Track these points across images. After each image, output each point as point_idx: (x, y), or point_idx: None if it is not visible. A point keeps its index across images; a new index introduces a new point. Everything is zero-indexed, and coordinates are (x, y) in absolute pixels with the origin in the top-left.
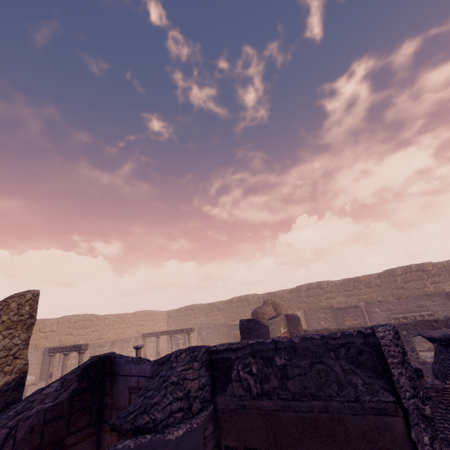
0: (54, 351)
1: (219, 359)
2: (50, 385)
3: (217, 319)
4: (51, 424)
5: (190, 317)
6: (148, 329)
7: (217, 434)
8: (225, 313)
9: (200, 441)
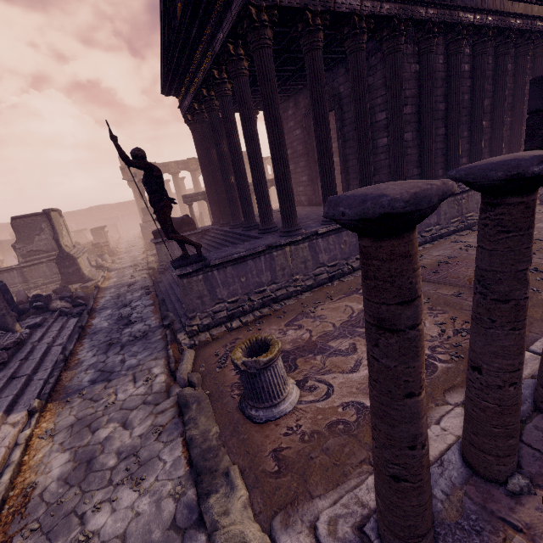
0: None
1: None
2: None
3: None
4: None
5: None
6: None
7: None
8: None
9: None
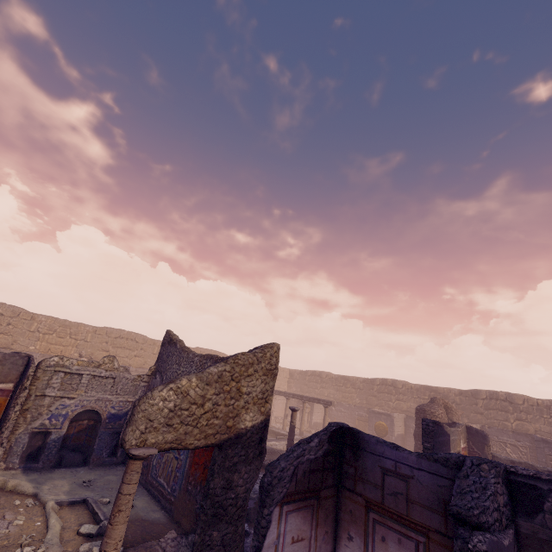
0: None
1: (522, 483)
2: (313, 440)
3: (350, 397)
4: (313, 474)
5: (316, 384)
6: None
7: None
8: (361, 393)
9: None
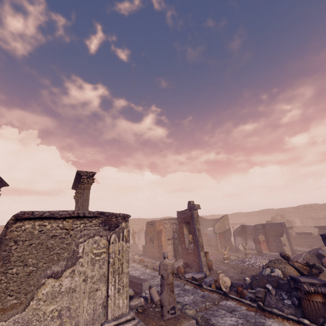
0: None
1: (264, 225)
2: (238, 227)
3: (252, 220)
4: (239, 232)
5: (237, 218)
6: None
7: (265, 232)
8: (256, 217)
9: (263, 232)
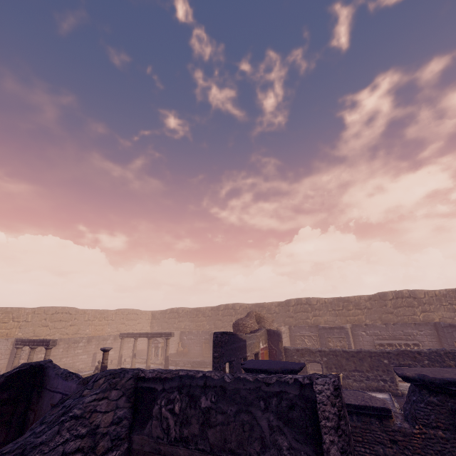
0: (21, 344)
1: (145, 389)
2: None
3: (202, 325)
4: None
5: (174, 320)
6: (129, 328)
7: None
8: (210, 319)
9: None
